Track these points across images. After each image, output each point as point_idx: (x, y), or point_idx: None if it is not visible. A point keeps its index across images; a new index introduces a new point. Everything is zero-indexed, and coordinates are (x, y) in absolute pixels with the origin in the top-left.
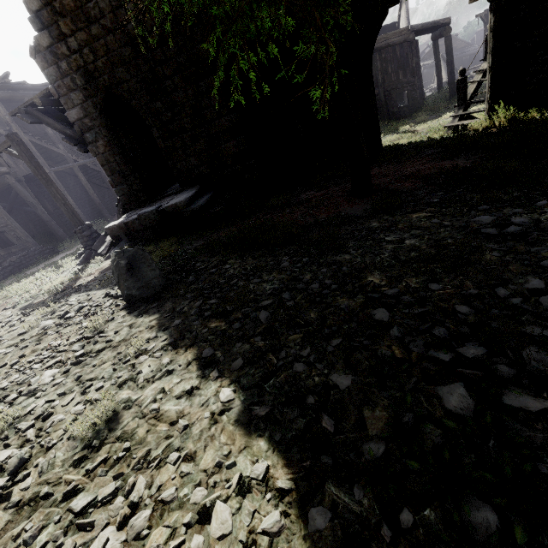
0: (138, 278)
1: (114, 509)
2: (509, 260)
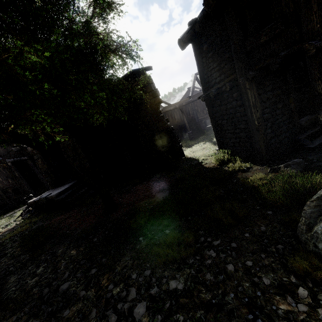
0: None
1: None
2: None
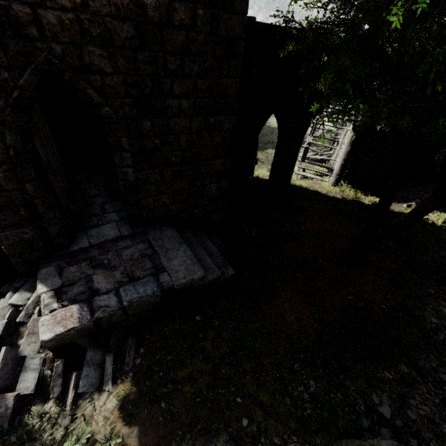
0: None
1: None
2: None
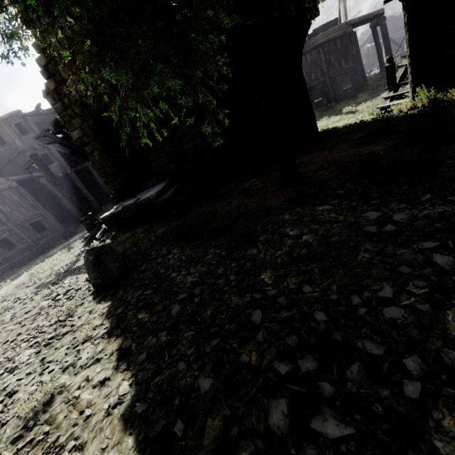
0: (102, 270)
1: None
2: (375, 263)
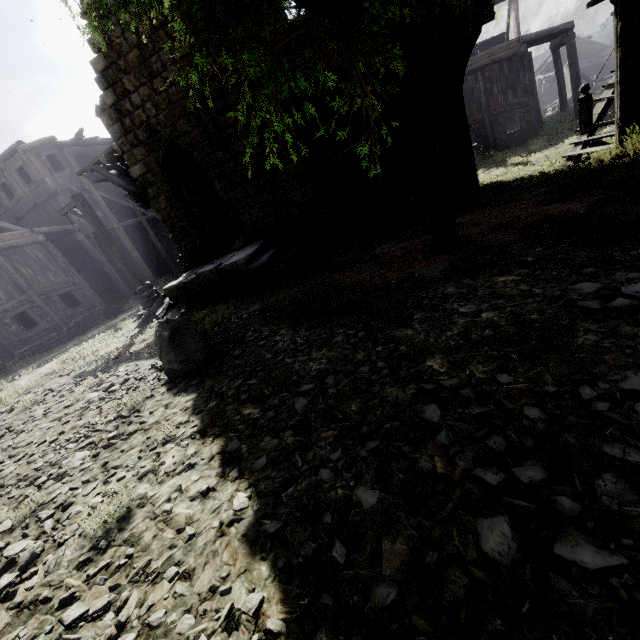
0: (180, 351)
1: (102, 626)
2: (606, 347)
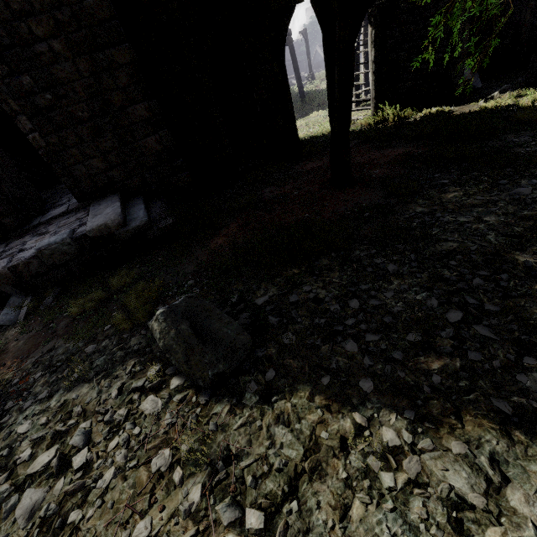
0: (214, 344)
1: None
2: None
